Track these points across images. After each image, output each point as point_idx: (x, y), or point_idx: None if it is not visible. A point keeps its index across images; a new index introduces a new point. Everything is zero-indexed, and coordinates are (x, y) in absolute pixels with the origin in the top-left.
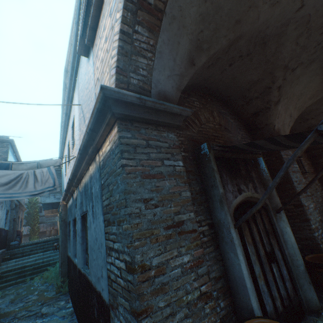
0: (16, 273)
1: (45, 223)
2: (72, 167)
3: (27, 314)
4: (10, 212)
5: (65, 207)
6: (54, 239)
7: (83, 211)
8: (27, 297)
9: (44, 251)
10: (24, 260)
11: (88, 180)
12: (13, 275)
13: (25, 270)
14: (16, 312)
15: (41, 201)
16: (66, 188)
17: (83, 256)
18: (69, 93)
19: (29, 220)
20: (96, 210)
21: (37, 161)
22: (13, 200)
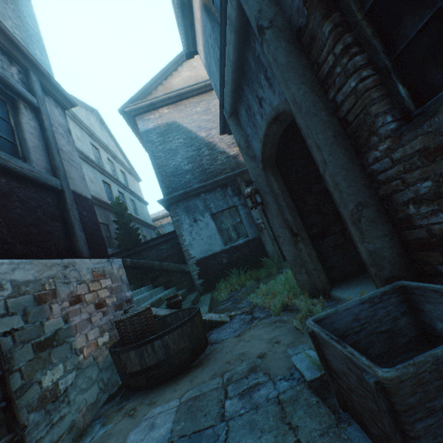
0: None
1: None
2: None
3: None
4: None
5: None
6: None
7: None
8: None
9: None
10: None
11: None
12: None
13: None
14: None
15: None
16: None
17: None
18: None
19: None
20: None
21: None
22: None
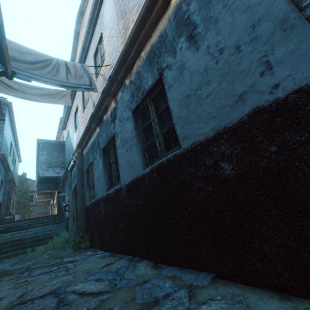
0: (14, 245)
1: (36, 212)
2: (97, 94)
3: (44, 265)
4: (4, 184)
5: (81, 155)
6: (53, 215)
7: (144, 91)
8: (34, 258)
9: (43, 225)
10: (22, 234)
11: (162, 30)
12: (10, 247)
13: (24, 242)
14: (28, 266)
15: (39, 174)
16: (95, 109)
17: (141, 158)
18: (94, 12)
19: (19, 209)
20: (213, 13)
21: (53, 89)
22: (8, 171)
